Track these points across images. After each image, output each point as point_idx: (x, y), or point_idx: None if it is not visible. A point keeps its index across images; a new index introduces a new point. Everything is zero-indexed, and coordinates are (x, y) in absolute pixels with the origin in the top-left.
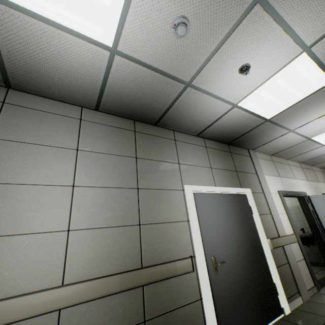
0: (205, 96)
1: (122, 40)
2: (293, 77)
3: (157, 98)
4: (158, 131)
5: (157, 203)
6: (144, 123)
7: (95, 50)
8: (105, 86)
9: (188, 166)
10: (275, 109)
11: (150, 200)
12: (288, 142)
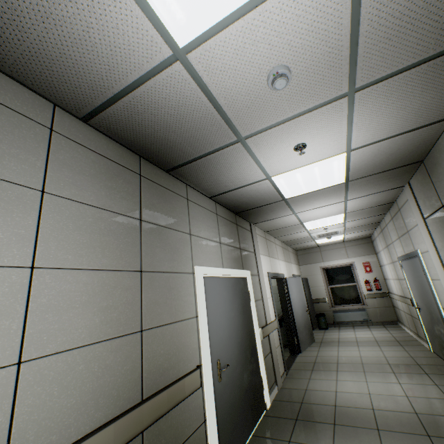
0: (249, 158)
1: (202, 49)
2: (326, 169)
3: (194, 140)
4: (170, 182)
5: (164, 294)
6: (154, 164)
7: (151, 36)
8: (127, 92)
9: (200, 239)
10: (297, 191)
11: (156, 290)
12: (285, 223)
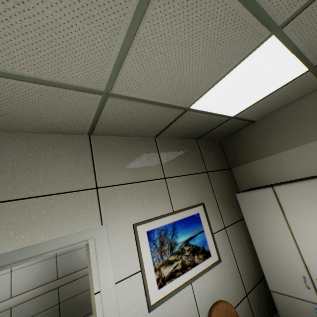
0: None
1: None
2: None
3: None
4: None
5: None
6: None
7: None
8: None
9: None
10: None
11: None
12: None
